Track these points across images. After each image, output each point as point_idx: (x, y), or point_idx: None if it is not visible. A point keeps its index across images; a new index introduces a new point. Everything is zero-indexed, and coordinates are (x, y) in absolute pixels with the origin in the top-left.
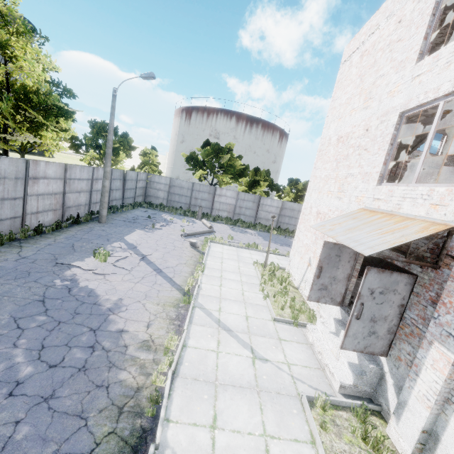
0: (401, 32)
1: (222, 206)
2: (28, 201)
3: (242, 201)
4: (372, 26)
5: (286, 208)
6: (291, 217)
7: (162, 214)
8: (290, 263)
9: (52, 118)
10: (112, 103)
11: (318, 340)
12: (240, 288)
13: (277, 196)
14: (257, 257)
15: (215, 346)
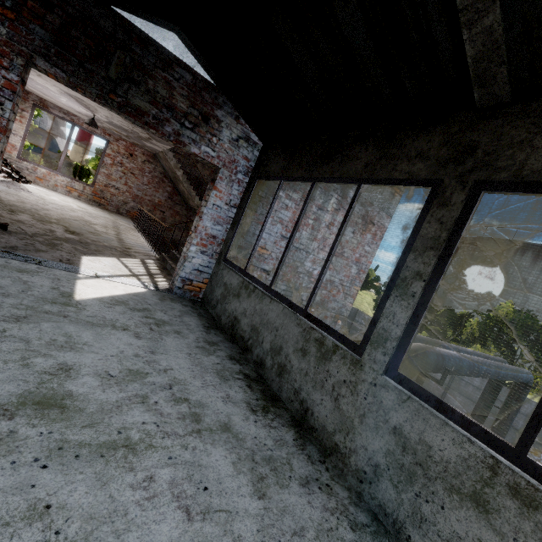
0: None
1: None
2: None
3: None
4: None
5: None
6: None
7: None
8: None
9: None
10: None
11: None
12: None
13: None
14: None
15: None
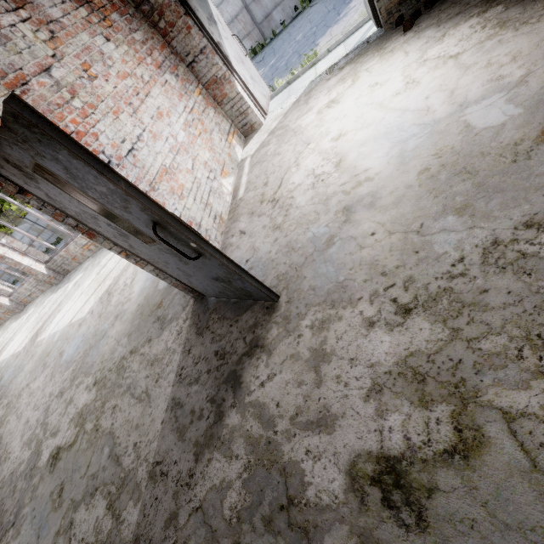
0: None
1: None
2: None
3: None
4: None
5: None
6: None
7: None
8: None
9: None
10: None
11: None
12: None
13: None
14: None
15: (321, 71)
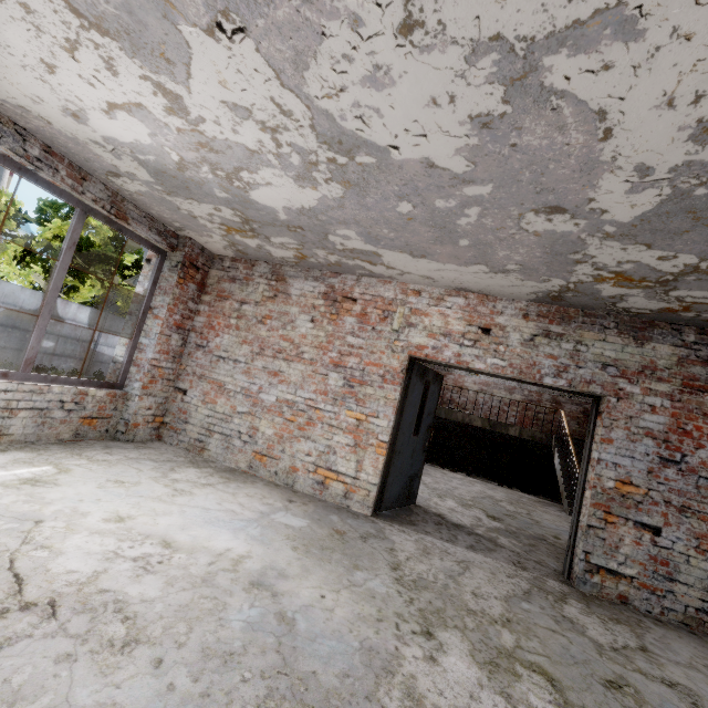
0: None
1: None
2: (45, 338)
3: None
4: None
5: None
6: None
7: None
8: None
9: (100, 266)
10: None
11: None
12: None
13: None
14: None
15: None
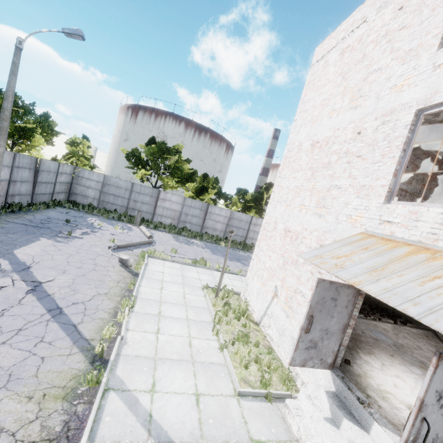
0: (406, 19)
1: (166, 211)
2: None
3: (188, 208)
4: (355, 21)
5: (235, 219)
6: (239, 228)
7: (89, 217)
8: (247, 288)
9: None
10: (14, 57)
11: (309, 437)
12: (187, 333)
13: (225, 205)
14: (206, 277)
15: None
